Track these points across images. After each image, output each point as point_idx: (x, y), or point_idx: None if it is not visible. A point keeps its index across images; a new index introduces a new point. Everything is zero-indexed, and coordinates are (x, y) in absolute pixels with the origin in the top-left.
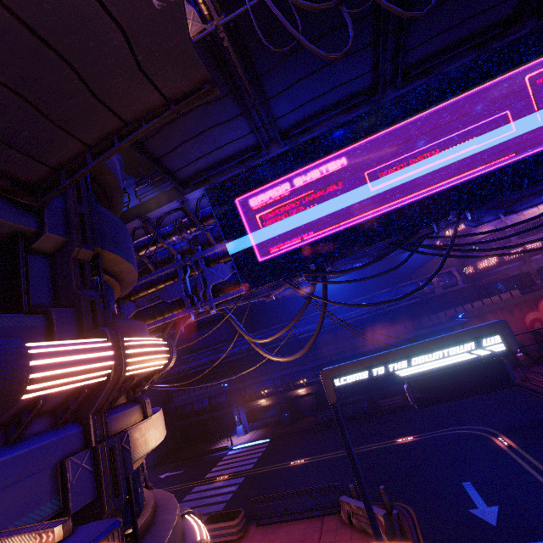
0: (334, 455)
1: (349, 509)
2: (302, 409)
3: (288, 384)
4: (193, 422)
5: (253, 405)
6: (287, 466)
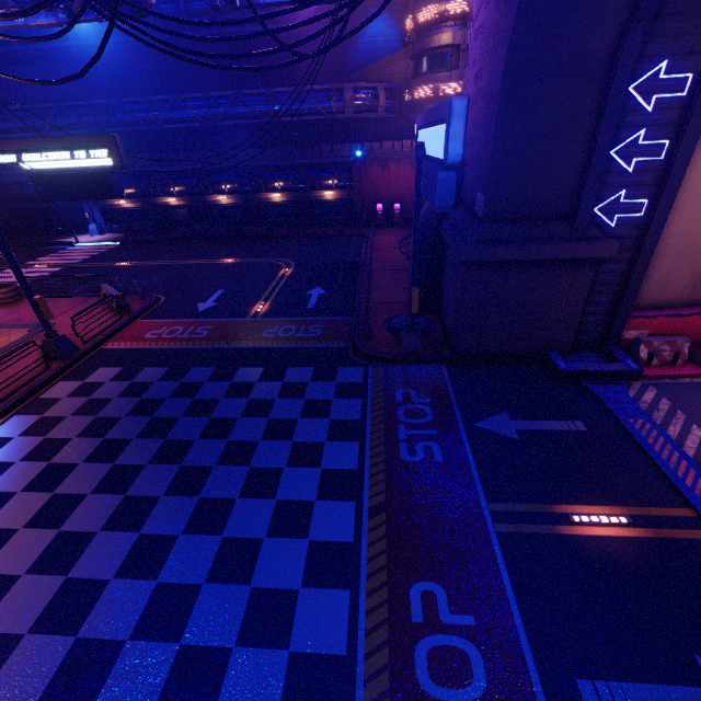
0: (160, 263)
1: (105, 292)
2: (174, 221)
3: (155, 189)
4: (31, 210)
5: (109, 204)
6: (111, 265)
